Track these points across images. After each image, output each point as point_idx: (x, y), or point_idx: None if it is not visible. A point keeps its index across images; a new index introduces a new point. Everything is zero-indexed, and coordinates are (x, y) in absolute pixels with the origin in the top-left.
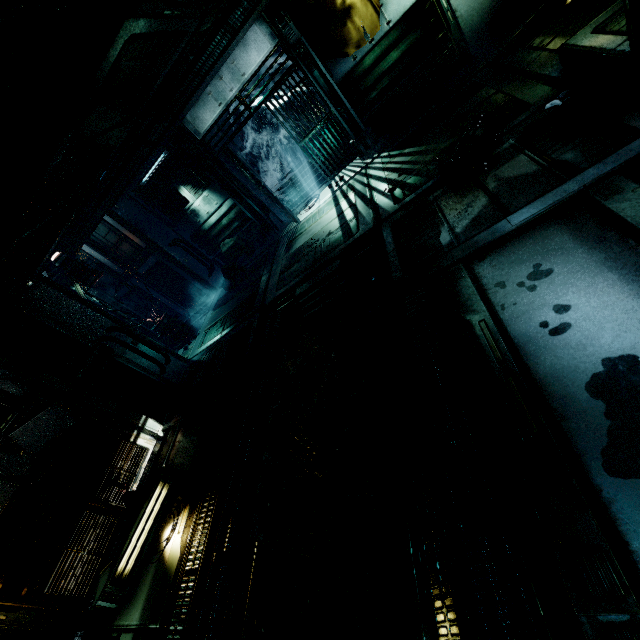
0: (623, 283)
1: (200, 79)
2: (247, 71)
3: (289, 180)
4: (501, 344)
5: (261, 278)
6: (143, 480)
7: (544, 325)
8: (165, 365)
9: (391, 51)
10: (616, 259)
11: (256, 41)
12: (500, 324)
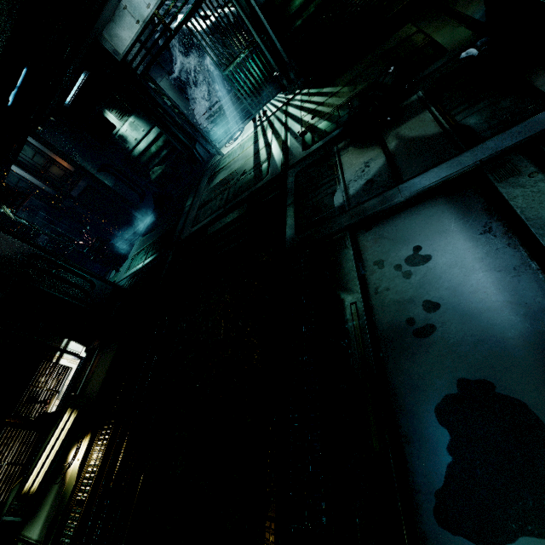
0: (497, 289)
1: None
2: None
3: (217, 110)
4: (366, 336)
5: (183, 210)
6: (64, 397)
7: (410, 322)
8: (91, 289)
9: None
10: (496, 258)
11: None
12: (370, 310)
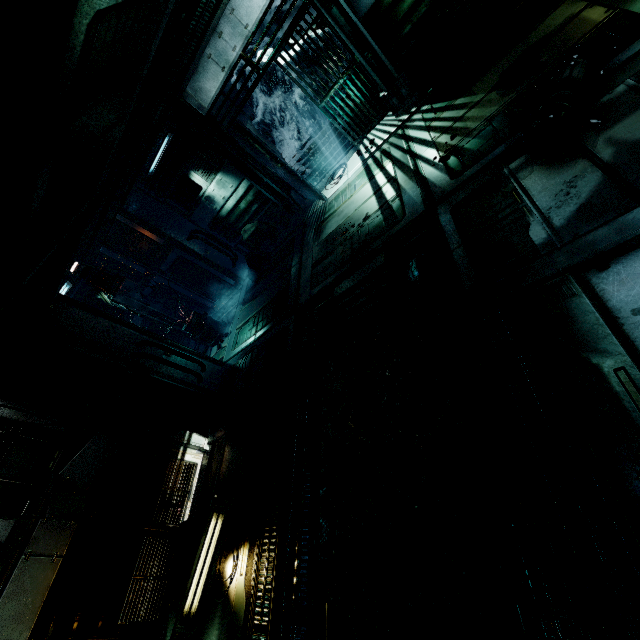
0: None
1: (196, 42)
2: (250, 21)
3: (309, 149)
4: None
5: (290, 270)
6: (196, 498)
7: None
8: (201, 372)
9: None
10: None
11: None
12: None
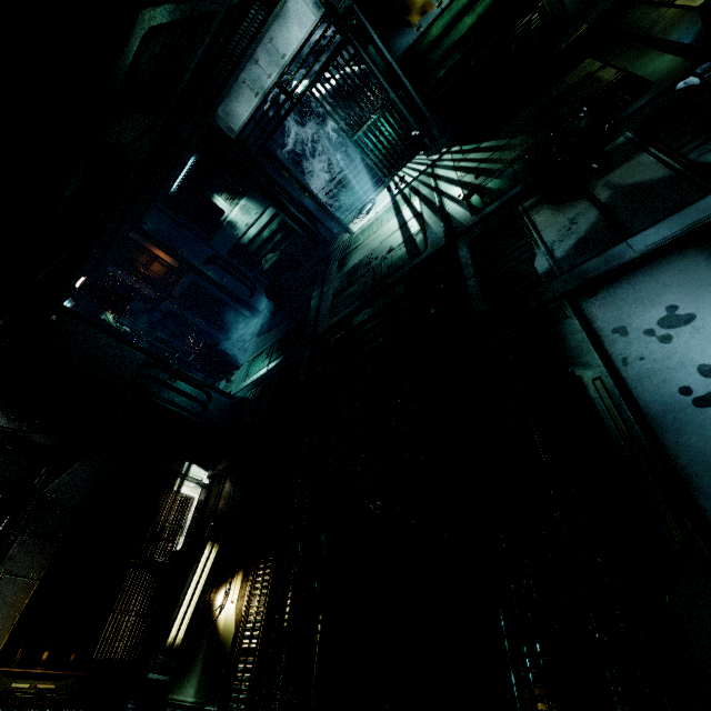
0: None
1: (232, 66)
2: (287, 52)
3: (339, 182)
4: (625, 413)
5: (310, 301)
6: (190, 533)
7: (685, 391)
8: (207, 403)
9: (464, 16)
10: None
11: (297, 13)
12: (622, 385)
